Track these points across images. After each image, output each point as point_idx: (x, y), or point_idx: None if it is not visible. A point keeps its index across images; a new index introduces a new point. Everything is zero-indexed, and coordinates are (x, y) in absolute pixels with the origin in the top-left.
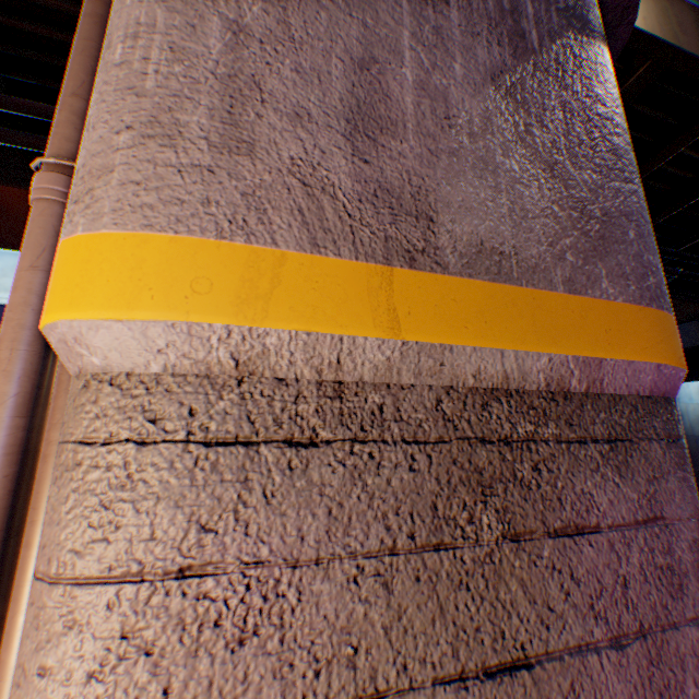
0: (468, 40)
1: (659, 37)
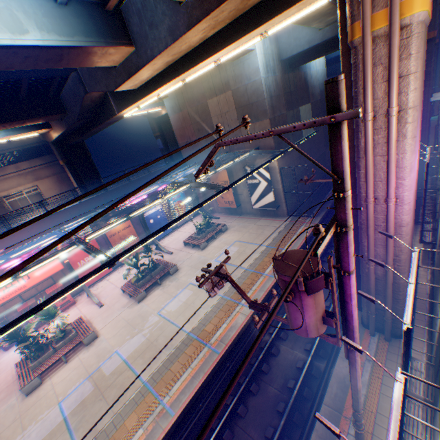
0: None
1: None
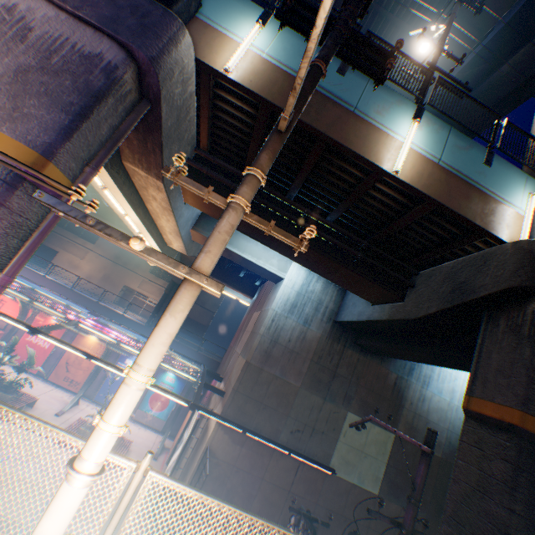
0: (22, 55)
1: (256, 92)
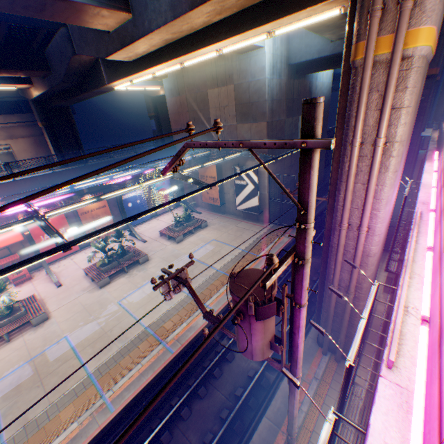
0: None
1: None
